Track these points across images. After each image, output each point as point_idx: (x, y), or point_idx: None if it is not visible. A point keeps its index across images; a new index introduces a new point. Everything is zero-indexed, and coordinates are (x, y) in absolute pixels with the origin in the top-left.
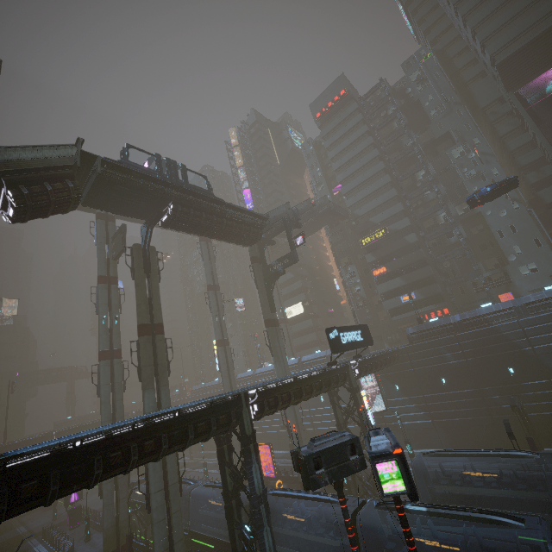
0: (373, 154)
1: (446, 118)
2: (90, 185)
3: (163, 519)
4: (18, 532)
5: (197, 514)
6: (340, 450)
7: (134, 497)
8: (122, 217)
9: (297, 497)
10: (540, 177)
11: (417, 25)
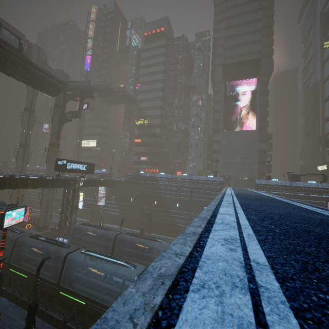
0: (160, 76)
1: (199, 77)
2: None
3: None
4: None
5: None
6: None
7: None
8: None
9: None
10: (216, 127)
11: (214, 15)
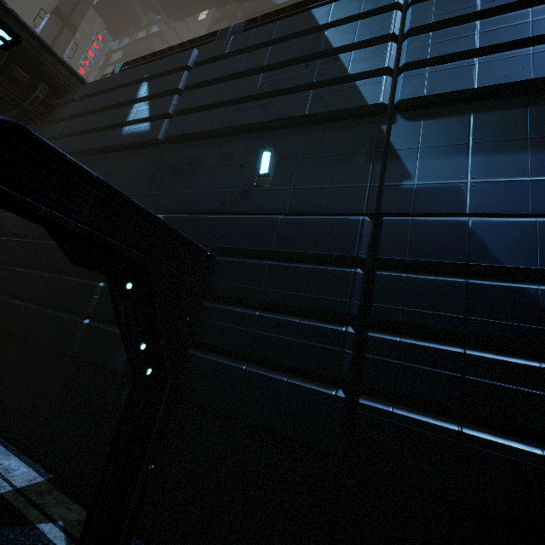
0: None
1: None
2: None
3: None
4: None
5: None
6: None
7: None
8: None
9: None
10: None
11: None
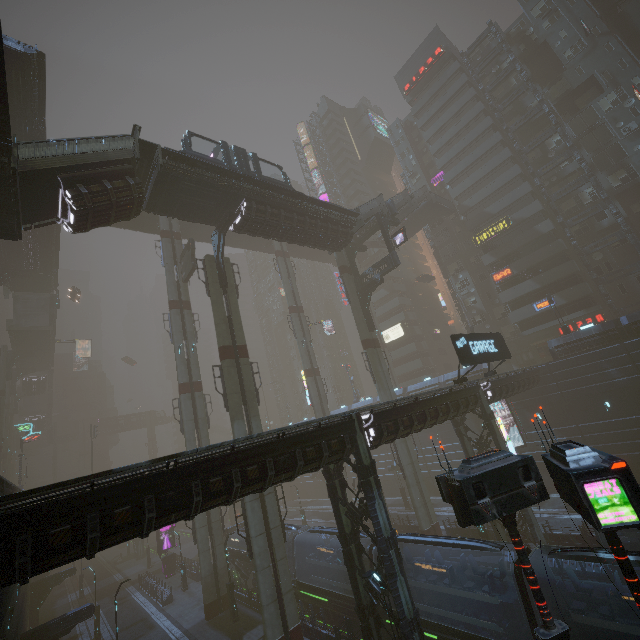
0: (484, 125)
1: (588, 58)
2: (153, 183)
3: (268, 566)
4: (115, 579)
5: (303, 563)
6: (508, 474)
7: (229, 544)
8: (187, 237)
9: (432, 543)
10: None
11: None
